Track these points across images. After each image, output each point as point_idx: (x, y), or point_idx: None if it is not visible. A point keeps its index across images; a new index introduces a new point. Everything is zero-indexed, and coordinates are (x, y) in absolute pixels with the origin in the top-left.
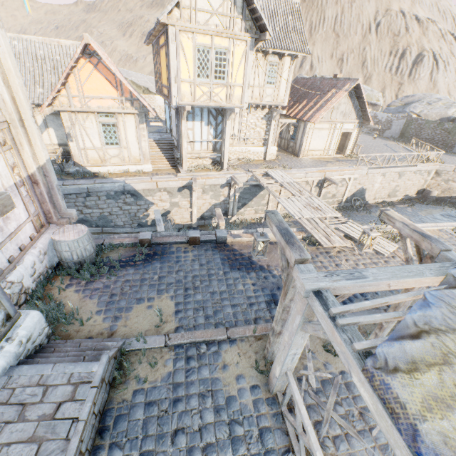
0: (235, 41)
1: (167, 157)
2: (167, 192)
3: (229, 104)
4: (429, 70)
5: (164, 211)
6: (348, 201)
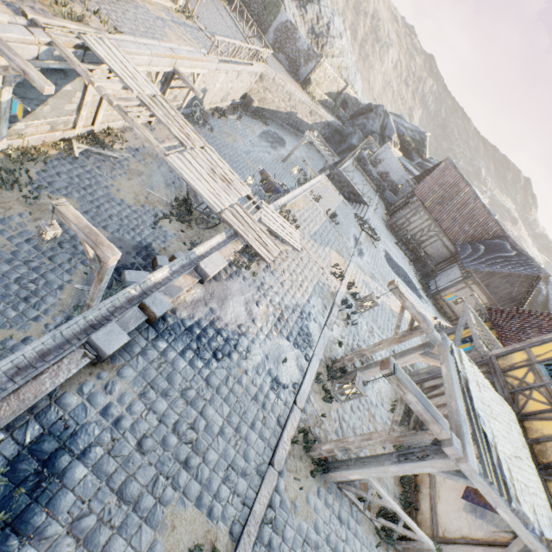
0: None
1: None
2: None
3: None
4: None
5: None
6: (187, 107)
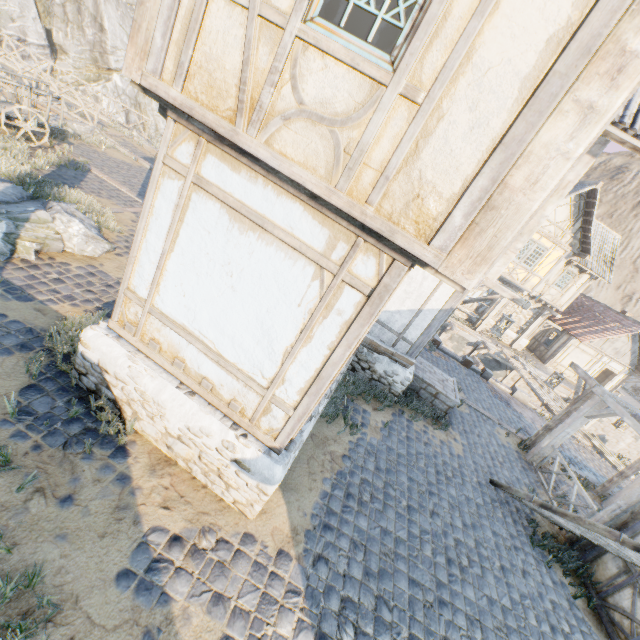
0: (556, 247)
1: None
2: None
3: (521, 285)
4: None
5: None
6: None
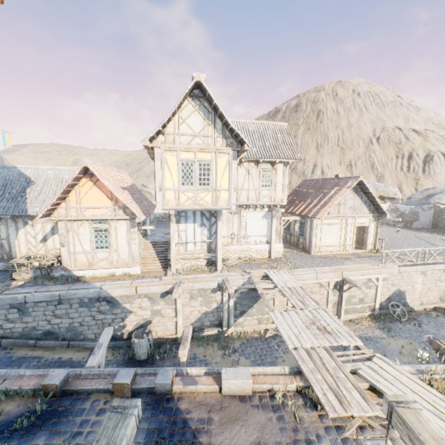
0: (218, 154)
1: (160, 258)
2: (148, 297)
3: (215, 206)
4: (443, 166)
5: (144, 320)
6: (384, 308)
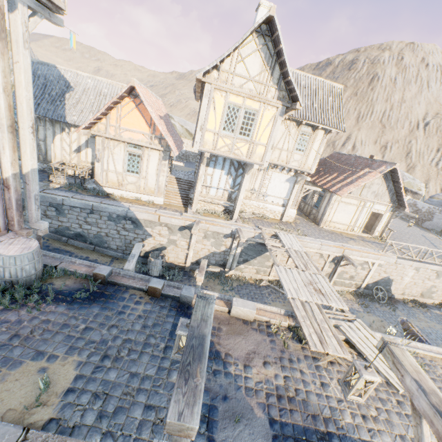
0: (266, 106)
1: (182, 195)
2: (168, 227)
3: (248, 159)
4: None
5: (160, 245)
6: (369, 289)
